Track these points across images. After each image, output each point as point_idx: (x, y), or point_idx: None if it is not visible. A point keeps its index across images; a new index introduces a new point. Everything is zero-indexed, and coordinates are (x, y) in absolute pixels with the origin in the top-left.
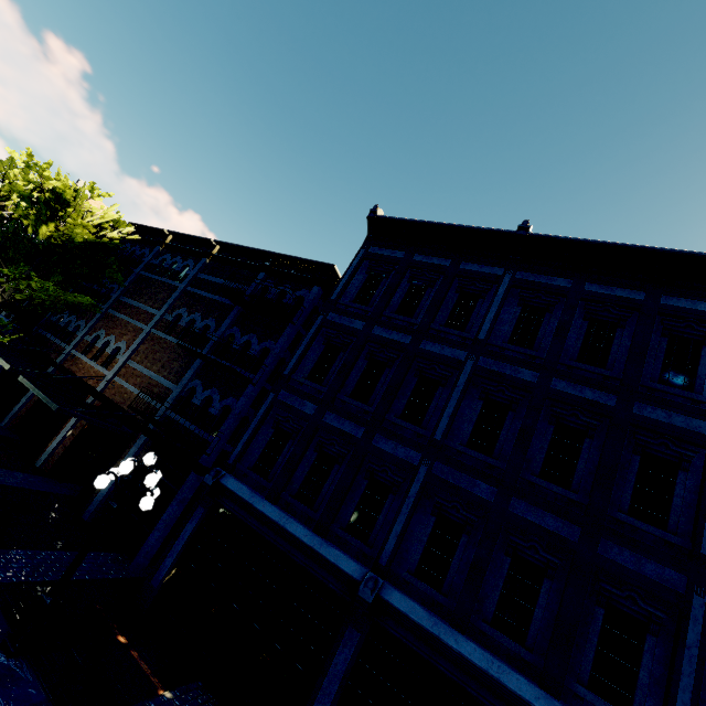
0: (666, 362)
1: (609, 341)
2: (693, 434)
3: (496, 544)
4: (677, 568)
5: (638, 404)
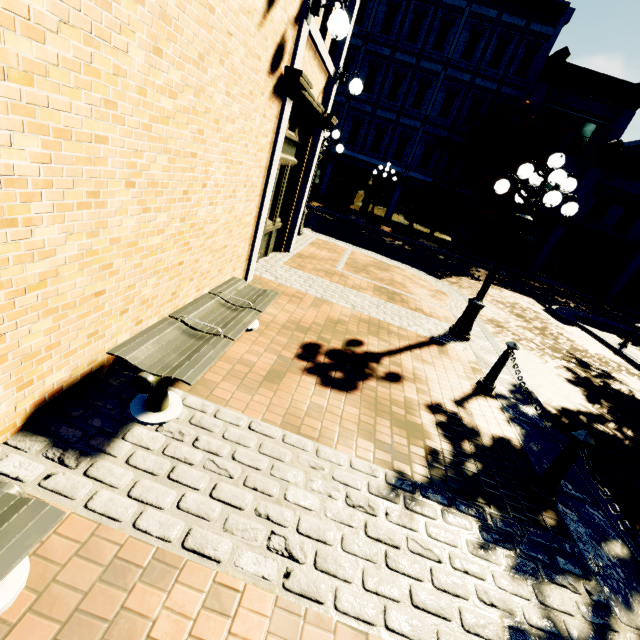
0: (437, 37)
1: (420, 27)
2: (435, 72)
3: (372, 127)
4: (419, 121)
5: (422, 61)
